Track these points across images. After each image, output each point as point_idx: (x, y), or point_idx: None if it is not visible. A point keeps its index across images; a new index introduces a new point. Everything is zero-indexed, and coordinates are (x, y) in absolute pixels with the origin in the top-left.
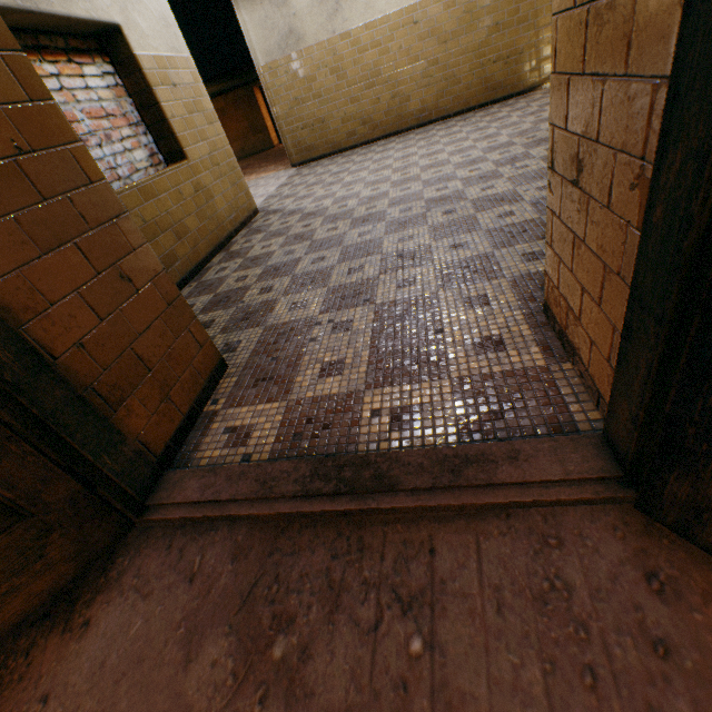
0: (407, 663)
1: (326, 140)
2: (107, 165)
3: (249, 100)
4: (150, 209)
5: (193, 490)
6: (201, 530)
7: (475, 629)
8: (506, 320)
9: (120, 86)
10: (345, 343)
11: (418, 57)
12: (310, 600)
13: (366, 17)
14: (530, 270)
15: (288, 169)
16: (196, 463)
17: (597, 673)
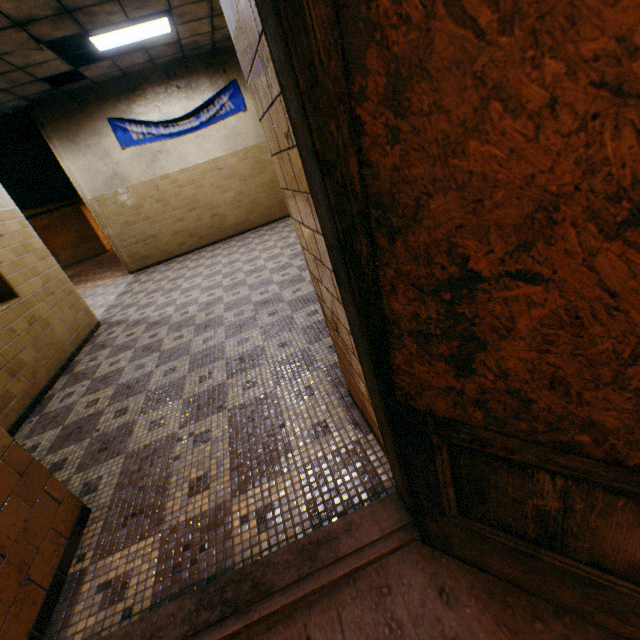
0: None
1: (160, 250)
2: None
3: (77, 216)
4: None
5: None
6: None
7: None
8: (327, 406)
9: None
10: (207, 454)
11: (227, 189)
12: None
13: (181, 165)
14: (336, 360)
15: (126, 276)
16: None
17: None
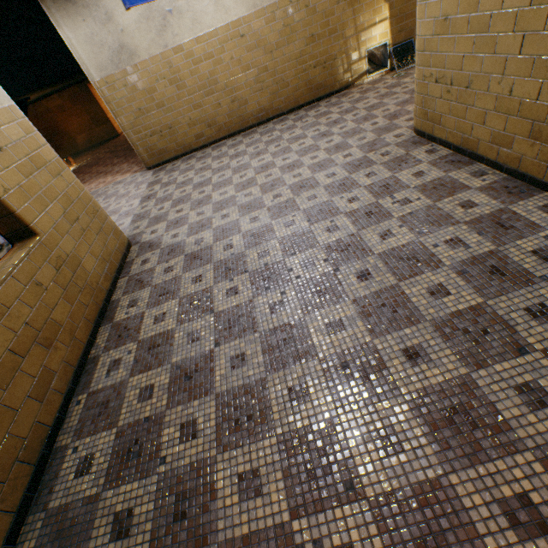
0: None
1: (176, 143)
2: None
3: (86, 96)
4: None
5: None
6: None
7: None
8: None
9: None
10: None
11: (249, 65)
12: None
13: (195, 31)
14: None
15: (144, 171)
16: None
17: None
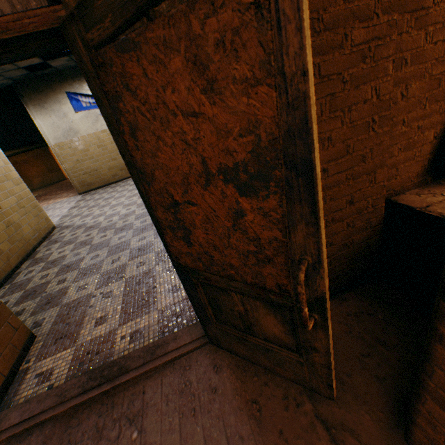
0: (131, 444)
1: (100, 179)
2: None
3: (46, 154)
4: None
5: (15, 417)
6: (22, 438)
7: (158, 415)
8: None
9: None
10: (109, 304)
11: None
12: (88, 441)
13: None
14: None
15: (77, 196)
16: (16, 403)
17: (196, 409)
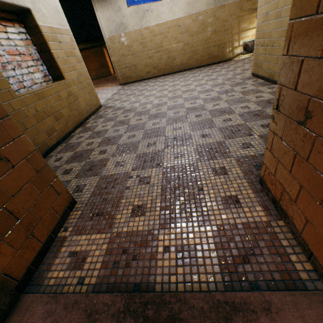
0: None
1: (136, 74)
2: (17, 79)
3: (101, 53)
4: (41, 104)
5: (38, 316)
6: None
7: None
8: (238, 185)
9: (29, 39)
10: (146, 192)
11: (180, 41)
12: None
13: (157, 21)
14: (246, 154)
15: (118, 86)
16: (46, 282)
17: None
